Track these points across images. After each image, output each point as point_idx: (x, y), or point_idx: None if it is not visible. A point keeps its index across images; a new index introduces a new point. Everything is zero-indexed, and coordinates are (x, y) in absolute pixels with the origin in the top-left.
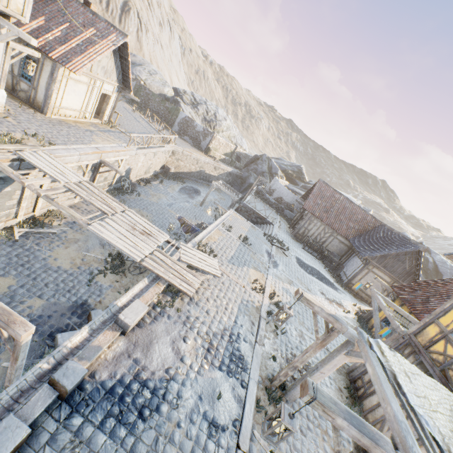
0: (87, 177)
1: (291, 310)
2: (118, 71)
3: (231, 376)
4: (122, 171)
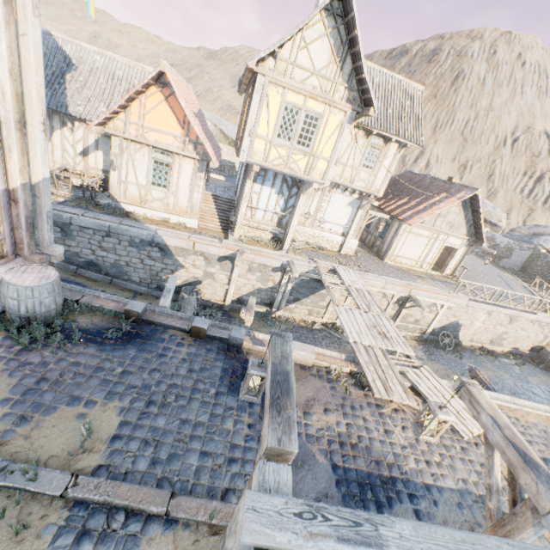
0: (392, 309)
1: (447, 415)
2: (468, 224)
3: (338, 487)
4: (426, 307)
